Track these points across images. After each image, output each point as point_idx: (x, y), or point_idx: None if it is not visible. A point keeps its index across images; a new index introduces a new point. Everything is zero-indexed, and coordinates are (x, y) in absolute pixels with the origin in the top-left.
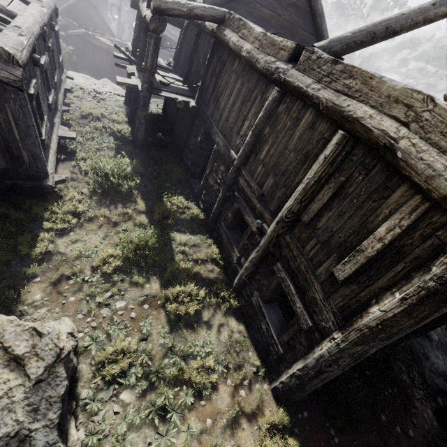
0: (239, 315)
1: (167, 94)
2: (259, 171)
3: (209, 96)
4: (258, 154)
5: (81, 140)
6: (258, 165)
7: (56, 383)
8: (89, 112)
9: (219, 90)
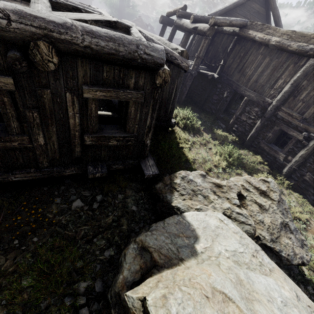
0: (293, 189)
1: (202, 71)
2: (299, 106)
3: (233, 69)
4: (297, 96)
5: None
6: (297, 102)
7: (284, 203)
8: None
9: (245, 65)
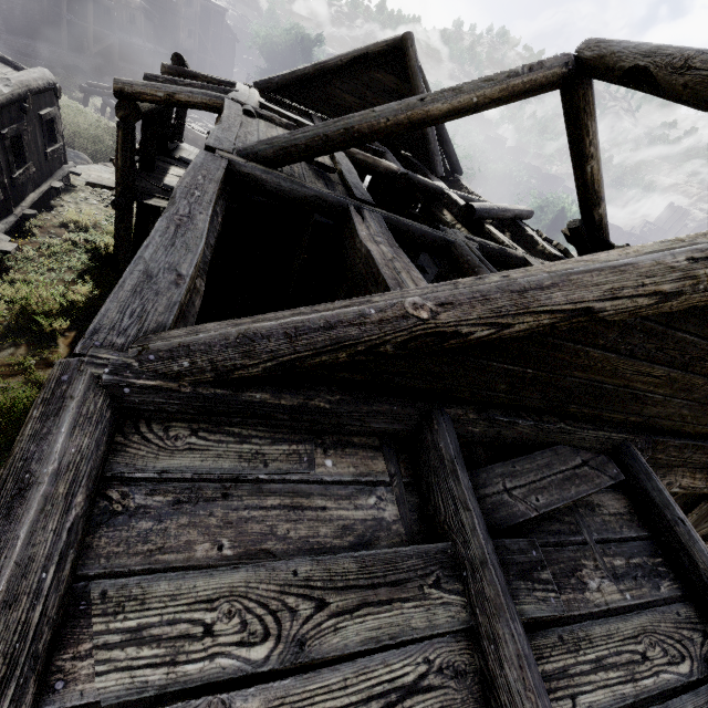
0: None
1: (158, 202)
2: None
3: None
4: None
5: (31, 255)
6: None
7: None
8: (73, 218)
9: None
